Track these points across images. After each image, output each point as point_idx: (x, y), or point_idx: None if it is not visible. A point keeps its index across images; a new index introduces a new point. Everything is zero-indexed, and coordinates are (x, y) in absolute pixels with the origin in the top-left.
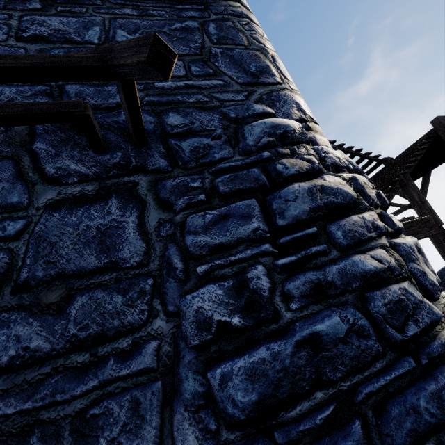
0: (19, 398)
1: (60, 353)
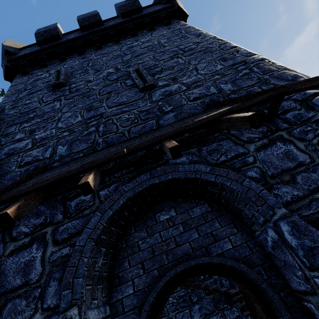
0: (306, 209)
1: (308, 195)
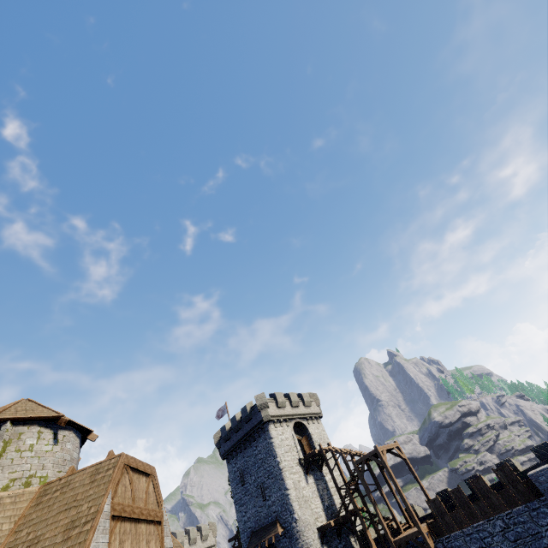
0: None
1: None
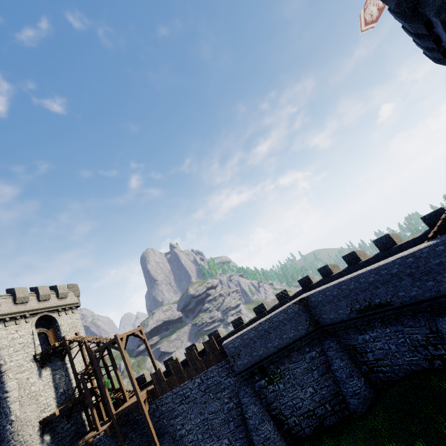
0: None
1: None
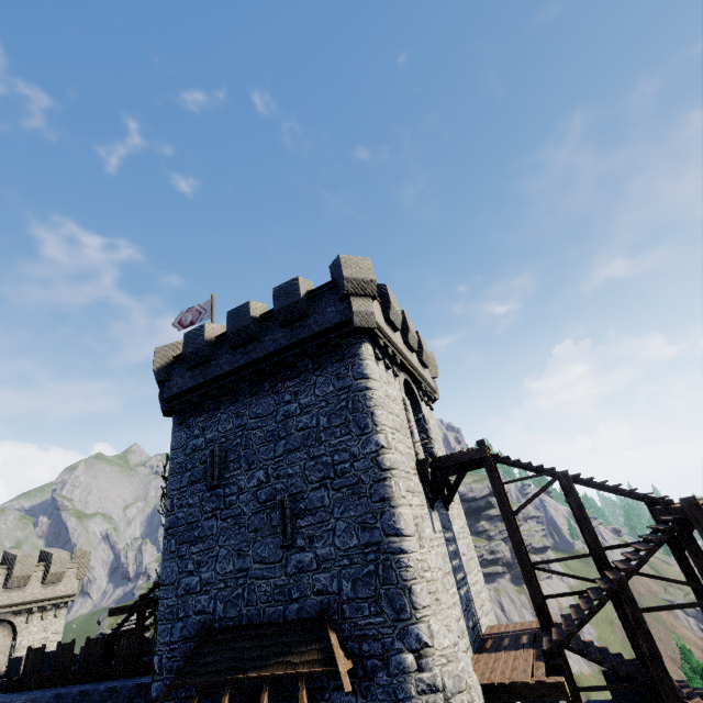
0: None
1: None
